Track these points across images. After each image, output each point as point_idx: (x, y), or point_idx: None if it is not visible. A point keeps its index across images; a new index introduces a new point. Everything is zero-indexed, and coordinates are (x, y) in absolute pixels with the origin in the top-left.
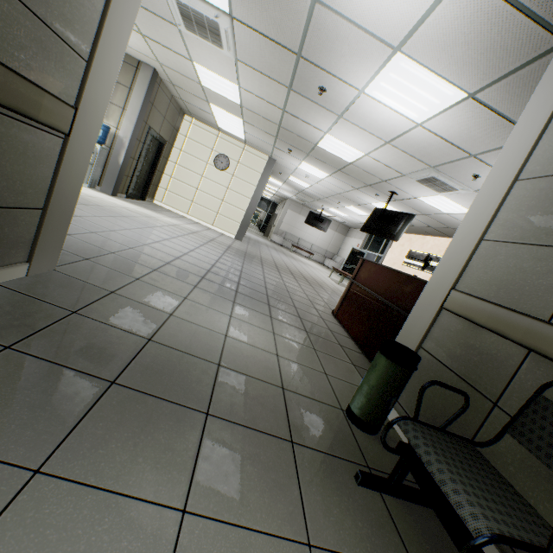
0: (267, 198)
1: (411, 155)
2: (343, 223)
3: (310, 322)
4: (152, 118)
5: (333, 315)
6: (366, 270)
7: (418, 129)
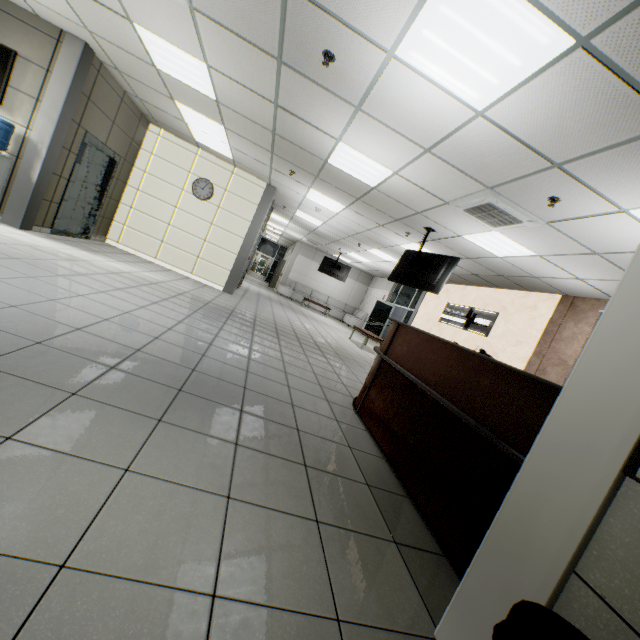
0: (273, 241)
1: (461, 171)
2: (365, 271)
3: (316, 437)
4: (90, 120)
5: (356, 411)
6: (405, 341)
7: (477, 122)
